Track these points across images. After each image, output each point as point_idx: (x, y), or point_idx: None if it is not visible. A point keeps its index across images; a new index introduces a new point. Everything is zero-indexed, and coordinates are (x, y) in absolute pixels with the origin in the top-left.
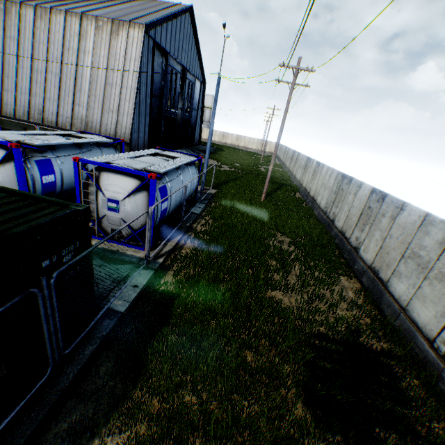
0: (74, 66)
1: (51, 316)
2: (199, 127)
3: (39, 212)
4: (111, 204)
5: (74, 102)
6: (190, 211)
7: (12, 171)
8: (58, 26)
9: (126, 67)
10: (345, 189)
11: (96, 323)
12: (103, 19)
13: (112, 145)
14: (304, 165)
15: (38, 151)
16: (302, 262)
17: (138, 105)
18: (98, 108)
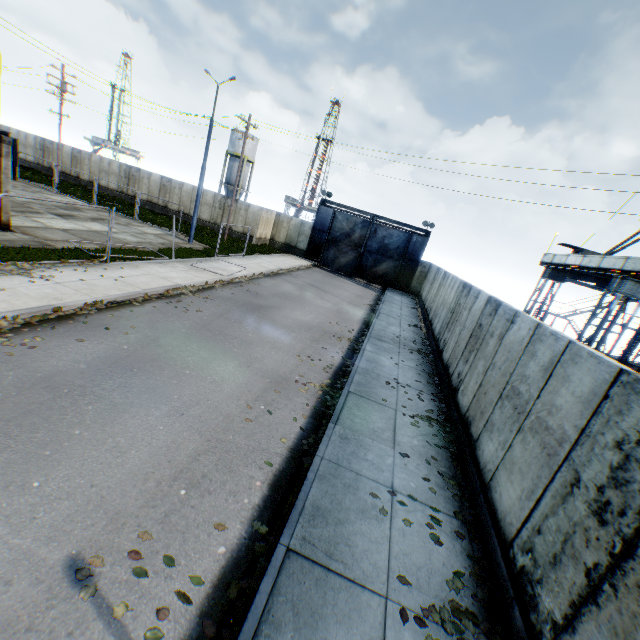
0: None
1: None
2: None
3: None
4: None
5: None
6: None
7: None
8: None
9: None
10: None
11: None
12: None
13: None
14: None
15: None
16: None
17: None
18: None
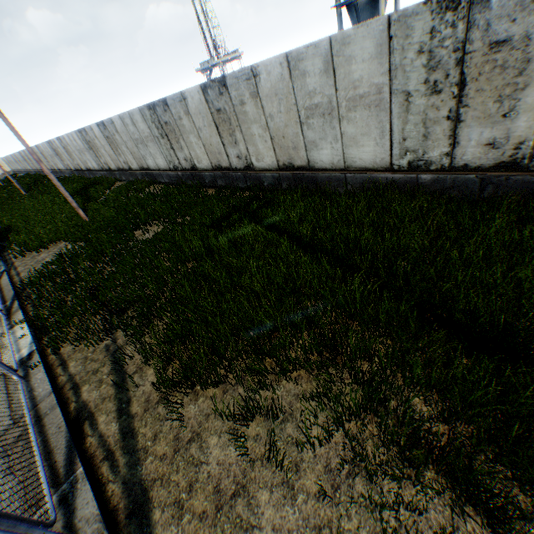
0: None
1: None
2: None
3: None
4: None
5: None
6: None
7: None
8: None
9: None
10: (56, 148)
11: None
12: None
13: None
14: None
15: None
16: None
17: None
18: None
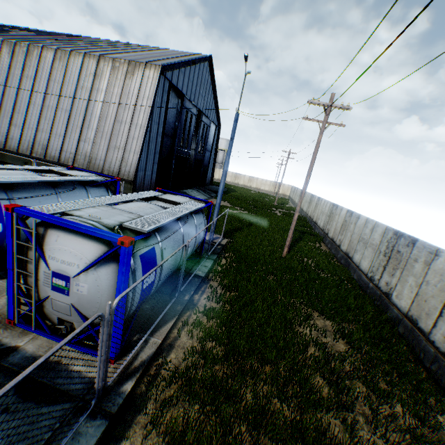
0: (85, 103)
1: None
2: (211, 168)
3: None
4: (58, 281)
5: (80, 138)
6: (192, 272)
7: None
8: (75, 67)
9: (138, 104)
10: (404, 252)
11: None
12: (120, 60)
13: (103, 184)
14: (329, 211)
15: None
16: (366, 381)
17: (148, 143)
18: (104, 144)
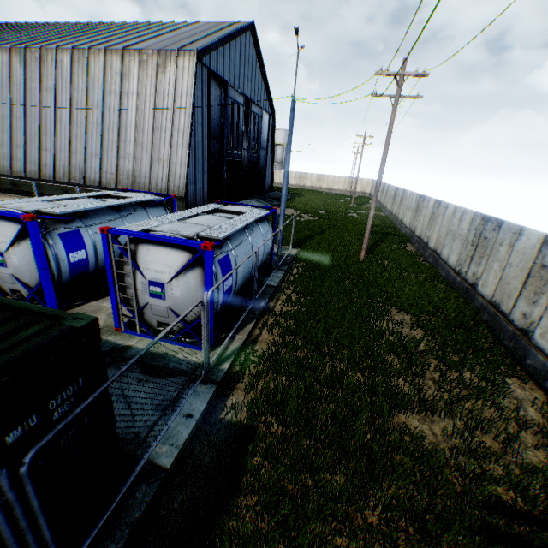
0: (116, 112)
1: (27, 529)
2: (270, 169)
3: (12, 336)
4: (154, 289)
5: (118, 155)
6: (264, 282)
7: (30, 251)
8: (97, 68)
9: (176, 105)
10: (490, 238)
11: (126, 493)
12: (147, 51)
13: (160, 203)
14: (415, 205)
15: (63, 221)
16: (438, 357)
17: (193, 150)
18: (146, 158)
